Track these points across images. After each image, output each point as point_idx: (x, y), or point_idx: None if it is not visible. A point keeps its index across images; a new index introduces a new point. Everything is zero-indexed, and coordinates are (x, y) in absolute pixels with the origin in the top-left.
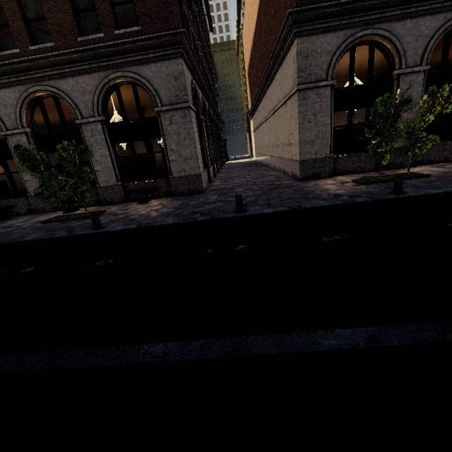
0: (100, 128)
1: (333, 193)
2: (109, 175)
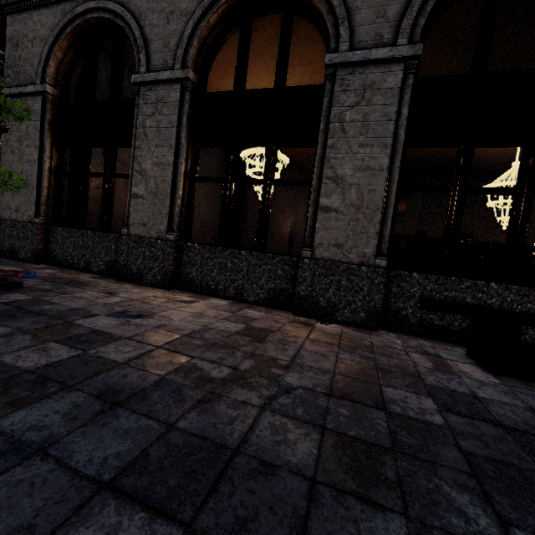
0: None
1: None
2: None
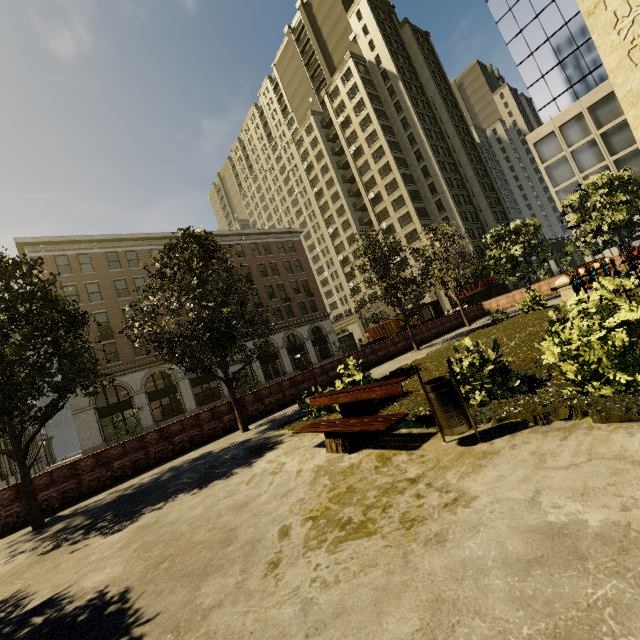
0: None
1: None
2: None
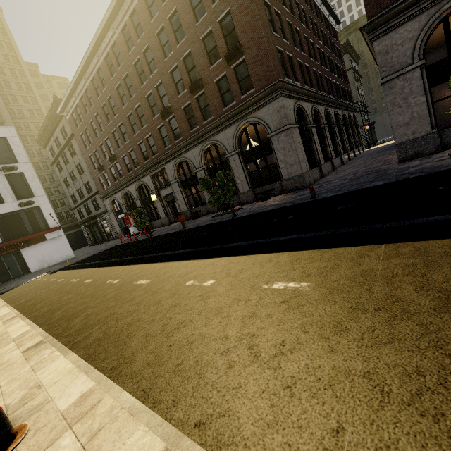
0: (237, 157)
1: (403, 173)
2: (244, 185)
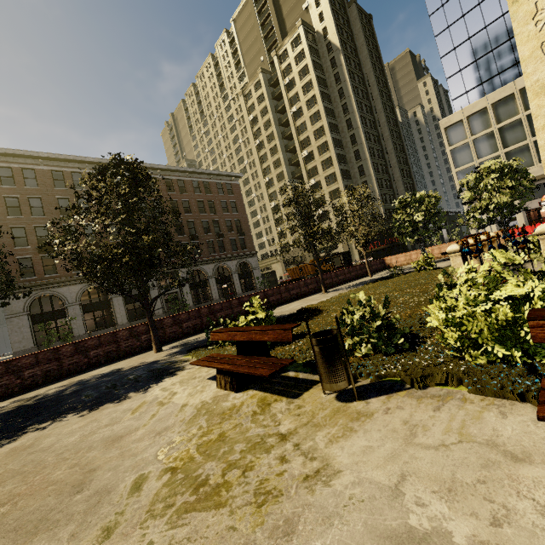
0: None
1: None
2: None
